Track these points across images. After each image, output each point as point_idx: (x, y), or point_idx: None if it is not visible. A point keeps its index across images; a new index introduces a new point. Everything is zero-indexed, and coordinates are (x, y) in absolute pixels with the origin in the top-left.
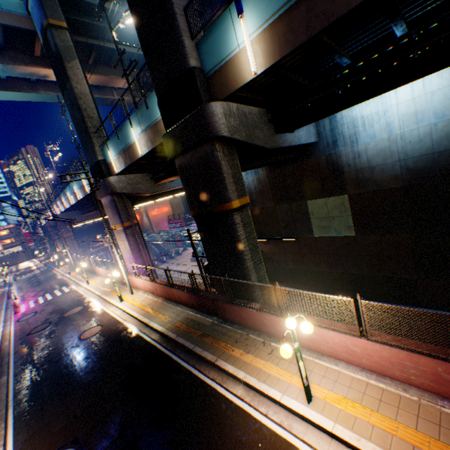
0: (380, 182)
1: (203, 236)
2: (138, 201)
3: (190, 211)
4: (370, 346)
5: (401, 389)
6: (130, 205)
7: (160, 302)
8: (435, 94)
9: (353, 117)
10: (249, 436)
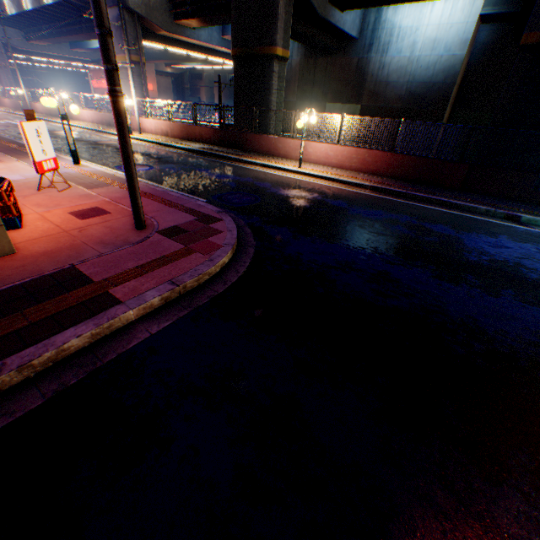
0: (388, 100)
1: (238, 82)
2: (149, 37)
3: (232, 50)
4: (339, 150)
5: (345, 171)
6: (141, 36)
7: (178, 141)
8: (453, 28)
9: (394, 24)
10: (264, 174)
